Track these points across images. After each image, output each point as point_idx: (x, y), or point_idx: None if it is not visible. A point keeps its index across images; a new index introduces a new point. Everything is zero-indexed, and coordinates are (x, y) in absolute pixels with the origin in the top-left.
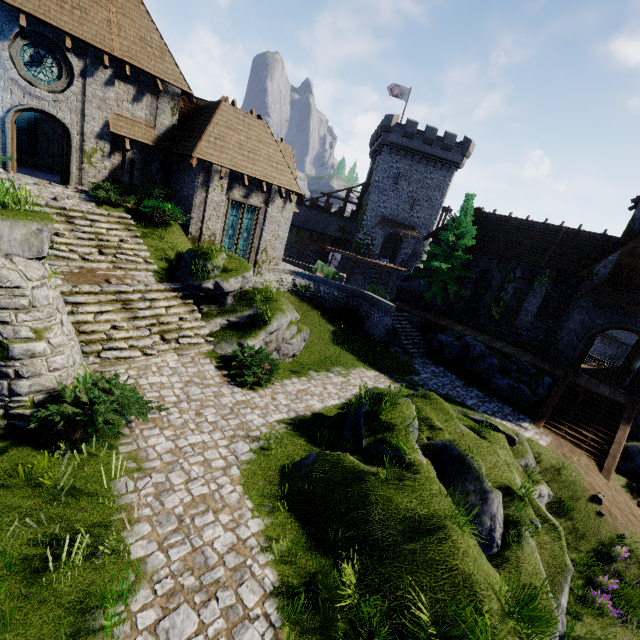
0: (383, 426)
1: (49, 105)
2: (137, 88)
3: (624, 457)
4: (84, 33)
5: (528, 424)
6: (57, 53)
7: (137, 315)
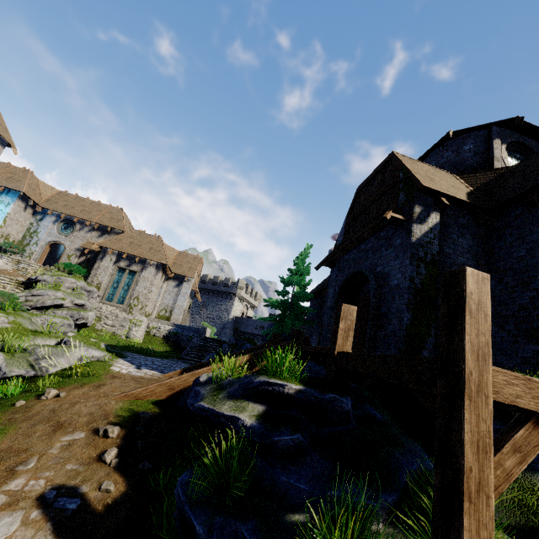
0: None
1: (63, 240)
2: (102, 232)
3: None
4: (84, 217)
5: (156, 372)
6: (74, 225)
7: None
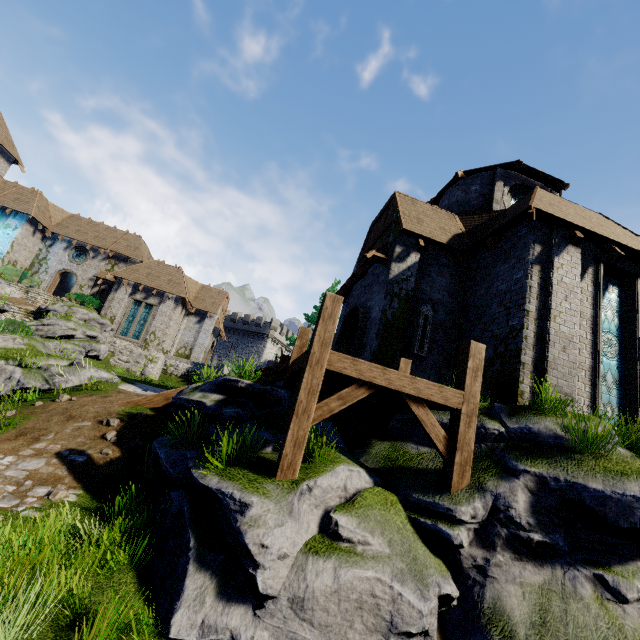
0: None
1: (75, 269)
2: (118, 262)
3: None
4: (98, 244)
5: None
6: (87, 252)
7: None
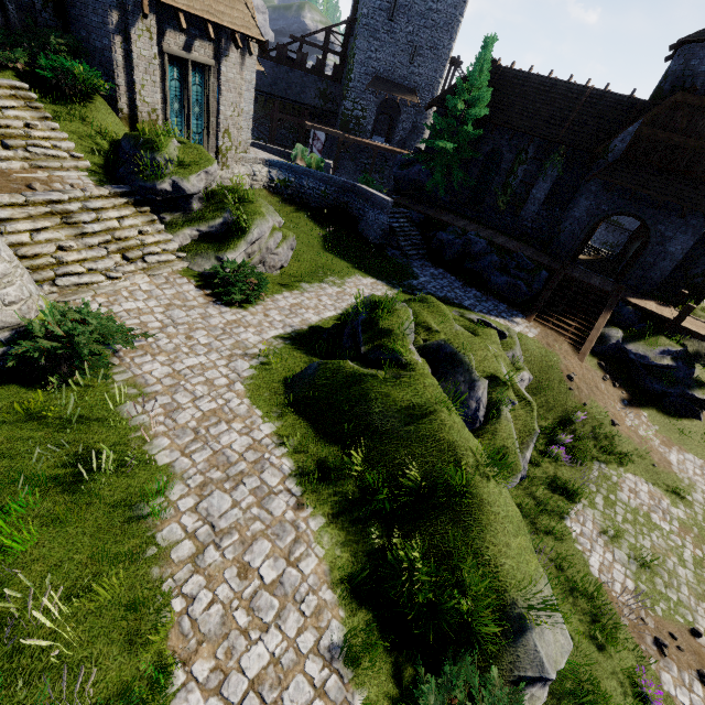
0: (381, 333)
1: None
2: None
3: (600, 341)
4: None
5: (520, 319)
6: None
7: (84, 231)
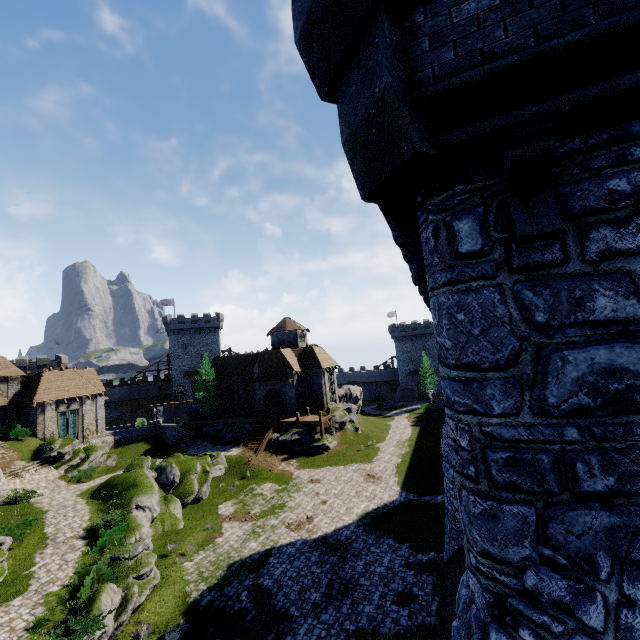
0: (133, 466)
1: None
2: None
3: (270, 441)
4: None
5: (235, 448)
6: None
7: (23, 477)
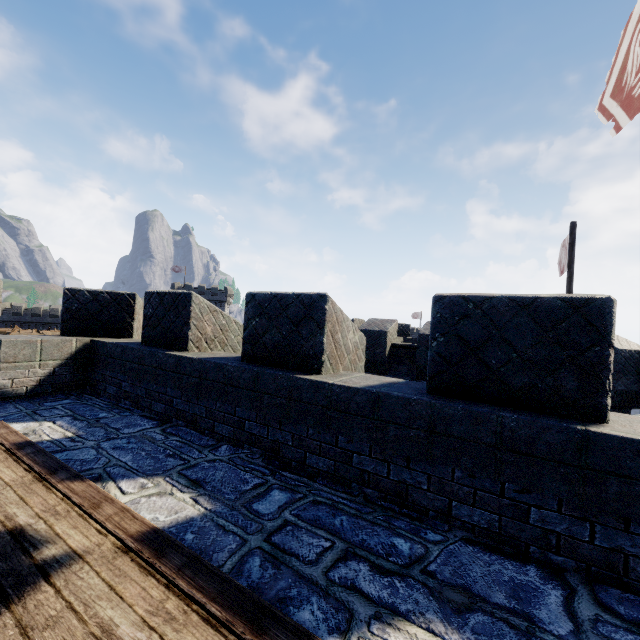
0: None
1: None
2: None
3: None
4: None
5: None
6: None
7: None
